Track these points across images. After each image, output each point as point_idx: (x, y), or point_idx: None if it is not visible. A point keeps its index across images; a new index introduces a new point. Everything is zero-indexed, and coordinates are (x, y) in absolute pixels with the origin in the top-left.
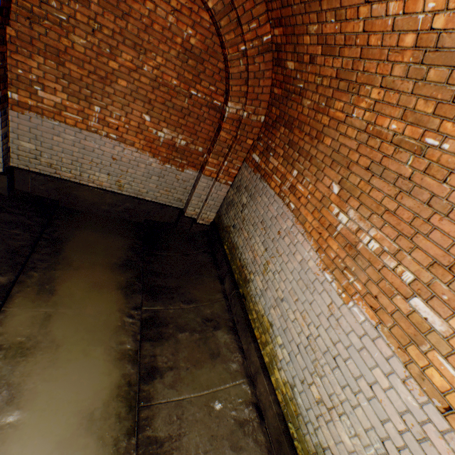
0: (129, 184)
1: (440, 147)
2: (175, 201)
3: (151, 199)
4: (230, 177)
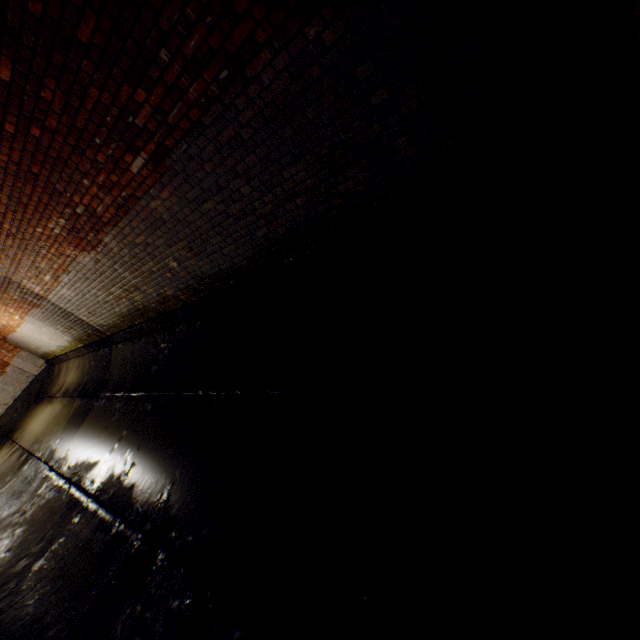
0: (6, 400)
1: None
2: (29, 379)
3: (22, 391)
4: (16, 349)
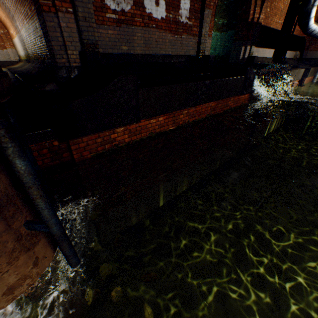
0: None
1: (3, 19)
2: (8, 59)
3: (3, 60)
4: (13, 46)
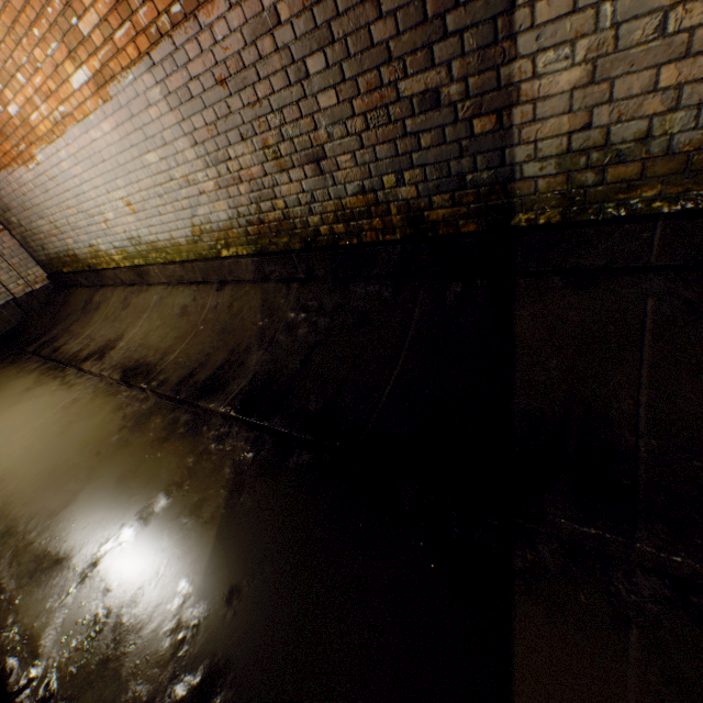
0: None
1: None
2: None
3: None
4: None
